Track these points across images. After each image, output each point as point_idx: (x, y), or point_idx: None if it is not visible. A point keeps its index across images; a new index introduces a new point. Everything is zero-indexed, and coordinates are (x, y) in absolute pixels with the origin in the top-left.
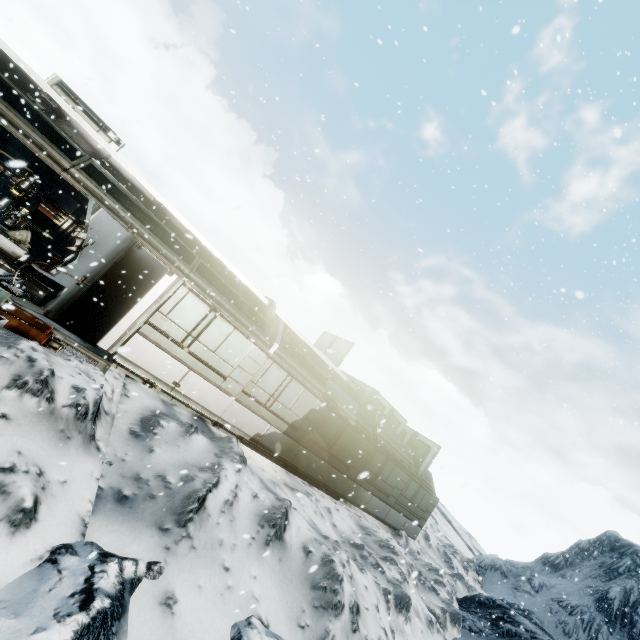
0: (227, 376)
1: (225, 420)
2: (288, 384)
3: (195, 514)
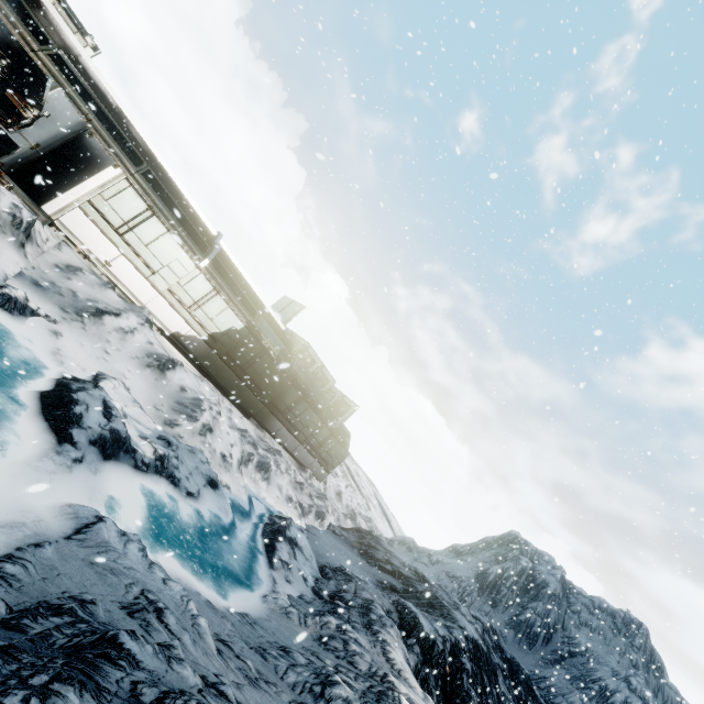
0: (156, 271)
1: (149, 310)
2: (213, 297)
3: (92, 316)
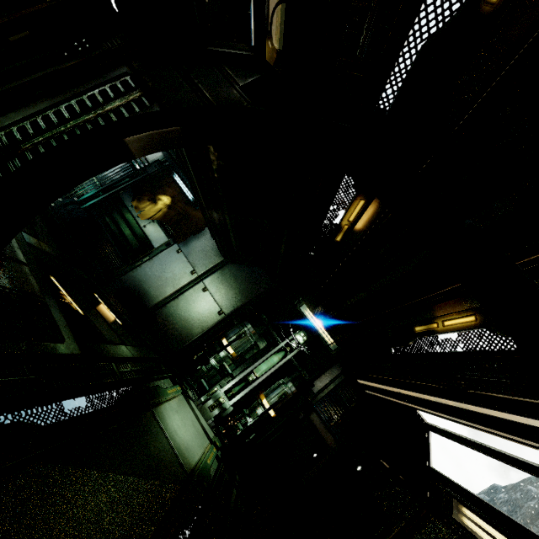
0: None
1: None
2: None
3: None
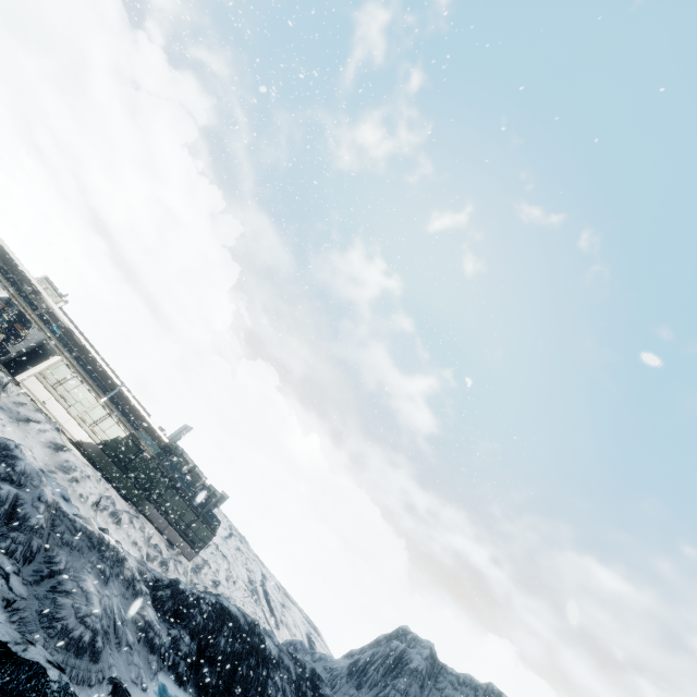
0: (72, 405)
1: (64, 427)
2: (107, 418)
3: (24, 421)
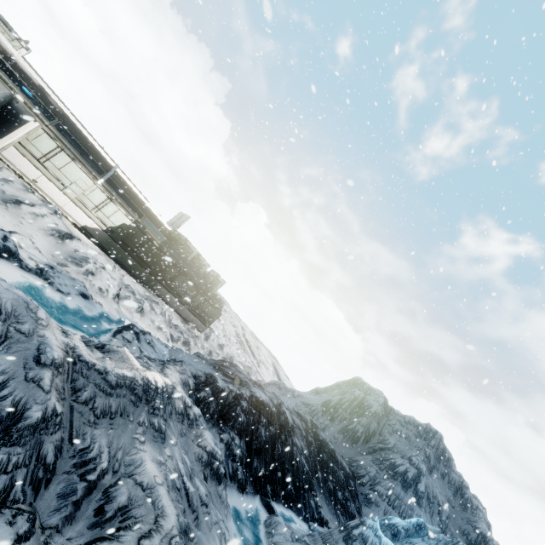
0: (67, 186)
1: (65, 211)
2: (108, 203)
3: (13, 203)
